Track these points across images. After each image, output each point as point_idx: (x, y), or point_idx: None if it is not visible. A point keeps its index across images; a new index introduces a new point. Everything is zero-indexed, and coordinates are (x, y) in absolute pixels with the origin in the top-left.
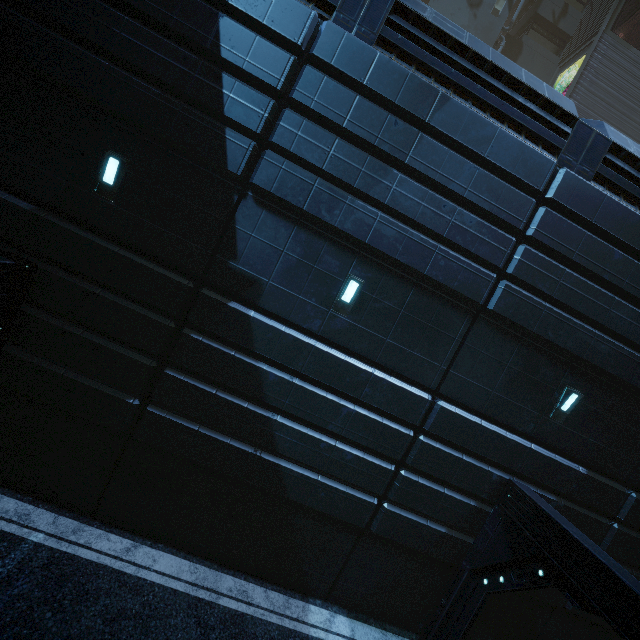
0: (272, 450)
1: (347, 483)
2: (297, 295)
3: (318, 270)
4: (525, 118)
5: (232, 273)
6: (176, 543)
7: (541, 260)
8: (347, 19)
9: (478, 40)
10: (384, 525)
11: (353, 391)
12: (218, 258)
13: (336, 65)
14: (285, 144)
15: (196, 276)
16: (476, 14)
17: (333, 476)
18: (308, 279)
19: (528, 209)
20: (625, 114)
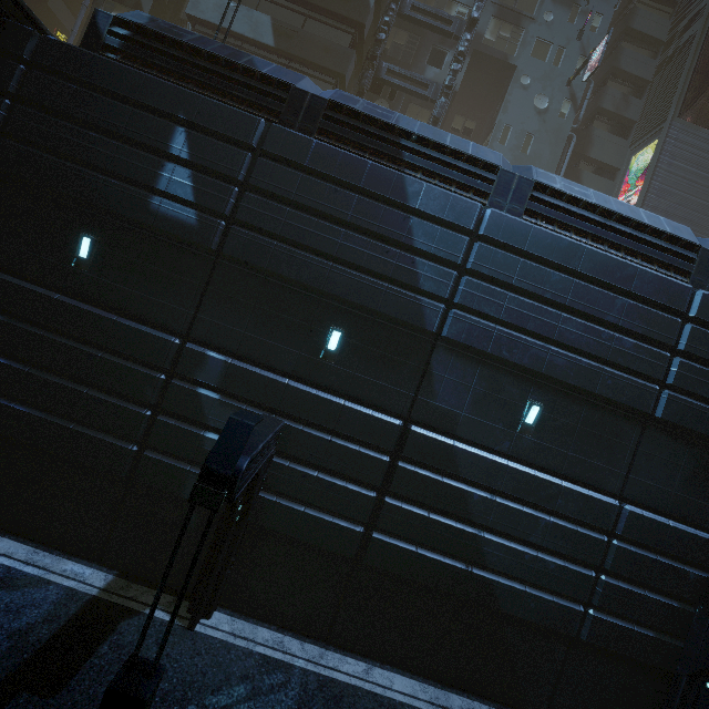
0: (482, 565)
1: (551, 592)
2: (487, 422)
3: (502, 399)
4: (655, 252)
5: (431, 409)
6: (401, 663)
7: (696, 369)
8: (499, 201)
9: (600, 194)
10: (593, 632)
11: (548, 503)
12: (419, 398)
13: (501, 240)
14: (468, 303)
15: (399, 414)
16: (545, 119)
17: (539, 586)
18: (494, 407)
19: (676, 328)
20: (708, 187)
